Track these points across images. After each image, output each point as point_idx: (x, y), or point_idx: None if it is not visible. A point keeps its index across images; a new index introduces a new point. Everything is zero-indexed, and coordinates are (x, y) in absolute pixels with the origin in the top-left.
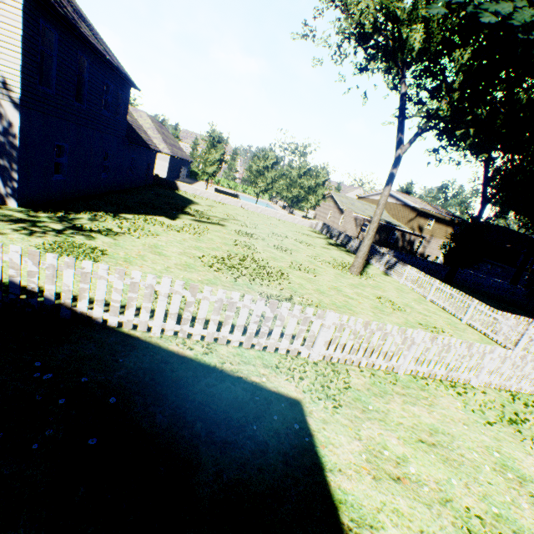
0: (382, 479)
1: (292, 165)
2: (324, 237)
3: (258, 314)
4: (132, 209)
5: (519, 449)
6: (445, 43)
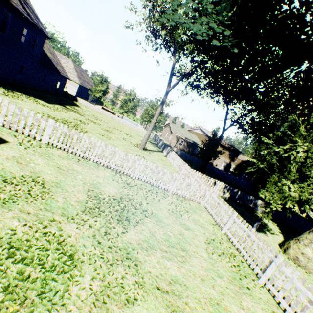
0: (11, 160)
1: (149, 104)
2: (152, 140)
3: (12, 111)
4: (27, 93)
5: (115, 188)
6: (191, 43)
